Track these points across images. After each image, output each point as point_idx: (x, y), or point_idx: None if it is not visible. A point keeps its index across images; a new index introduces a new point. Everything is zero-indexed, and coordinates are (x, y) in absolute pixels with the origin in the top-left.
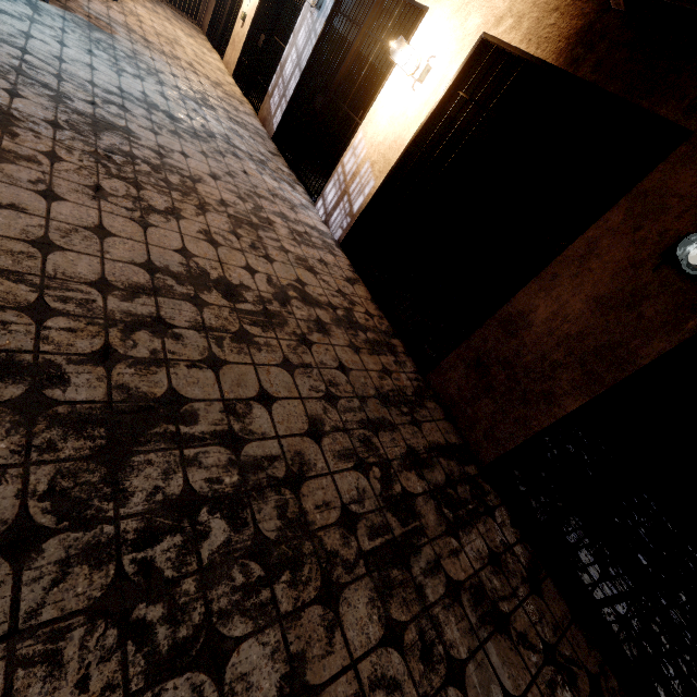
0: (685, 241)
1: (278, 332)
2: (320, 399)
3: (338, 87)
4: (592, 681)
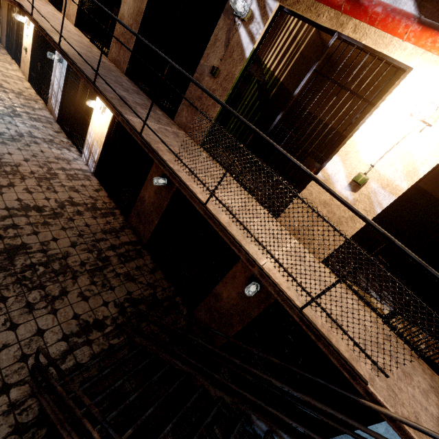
0: (163, 176)
1: (60, 219)
2: (76, 236)
3: (79, 103)
4: (163, 289)
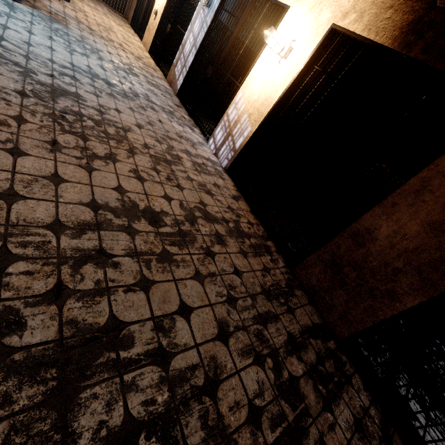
0: None
1: (190, 248)
2: (224, 302)
3: (223, 61)
4: None
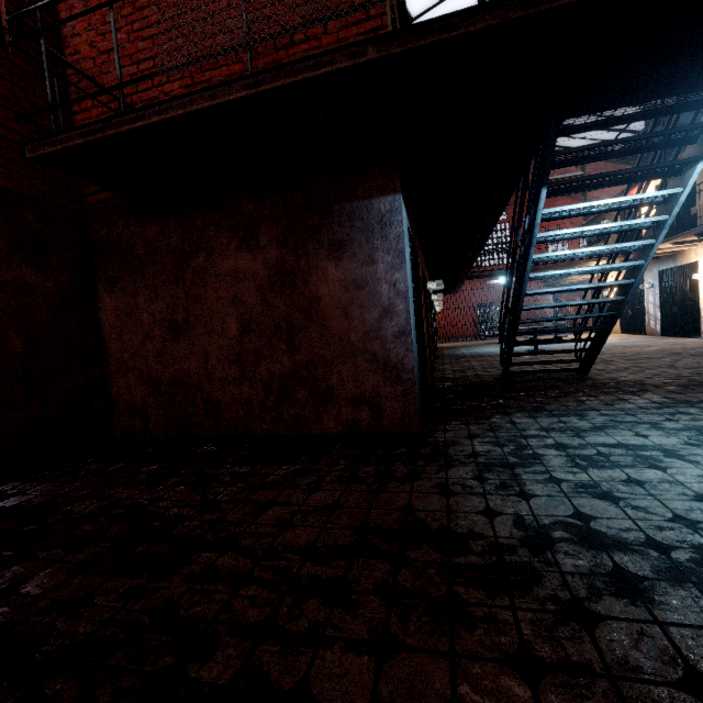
0: None
1: None
2: None
3: (680, 300)
4: None
